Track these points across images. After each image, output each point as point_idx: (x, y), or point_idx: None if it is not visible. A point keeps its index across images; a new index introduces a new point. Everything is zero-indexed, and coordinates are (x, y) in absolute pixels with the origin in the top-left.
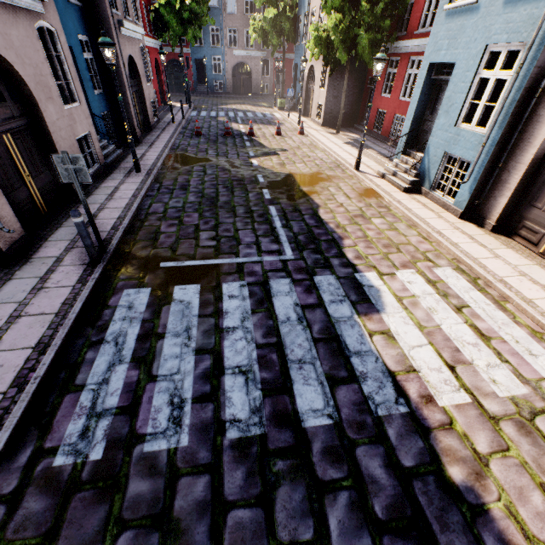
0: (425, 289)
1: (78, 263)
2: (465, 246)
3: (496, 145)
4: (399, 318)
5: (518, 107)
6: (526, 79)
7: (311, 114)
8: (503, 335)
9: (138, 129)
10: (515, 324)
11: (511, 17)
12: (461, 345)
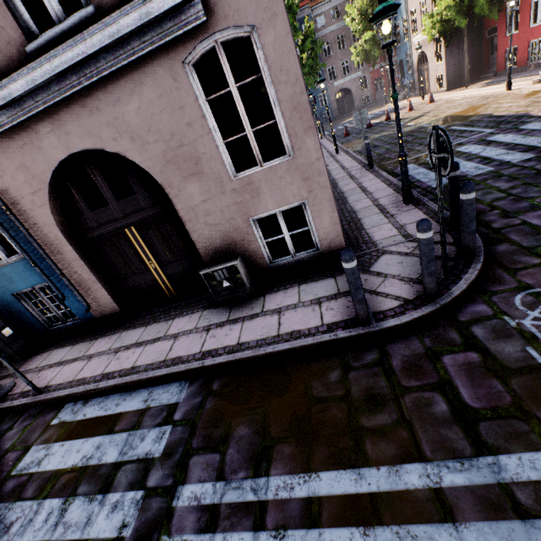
0: None
1: (361, 172)
2: None
3: None
4: None
5: None
6: None
7: (428, 90)
8: None
9: None
10: None
11: None
12: None
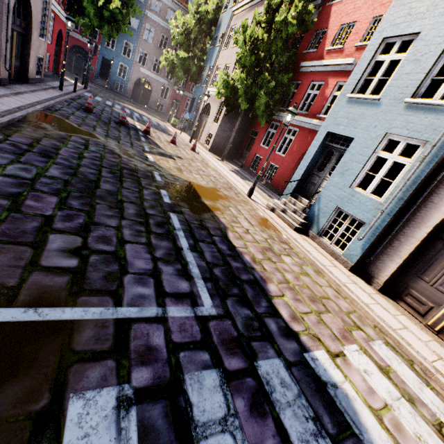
0: (387, 386)
1: None
2: (376, 309)
3: (393, 215)
4: None
5: (416, 190)
6: (427, 169)
7: (199, 139)
8: None
9: (4, 69)
10: None
11: (412, 119)
12: None
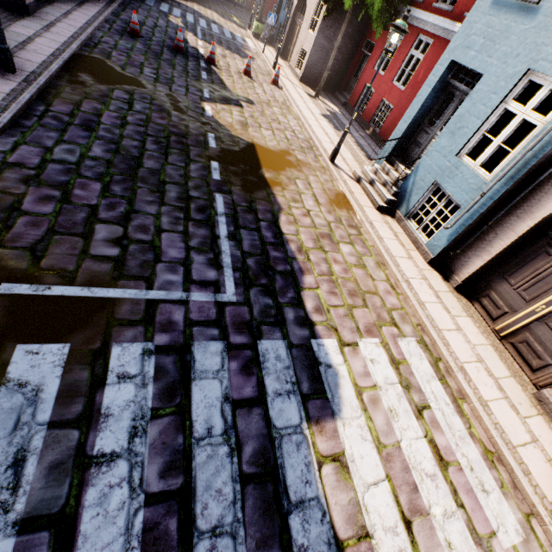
0: (388, 374)
1: None
2: (431, 308)
3: (495, 200)
4: (357, 428)
5: (536, 166)
6: None
7: (290, 58)
8: (460, 457)
9: None
10: (471, 439)
11: None
12: (420, 478)
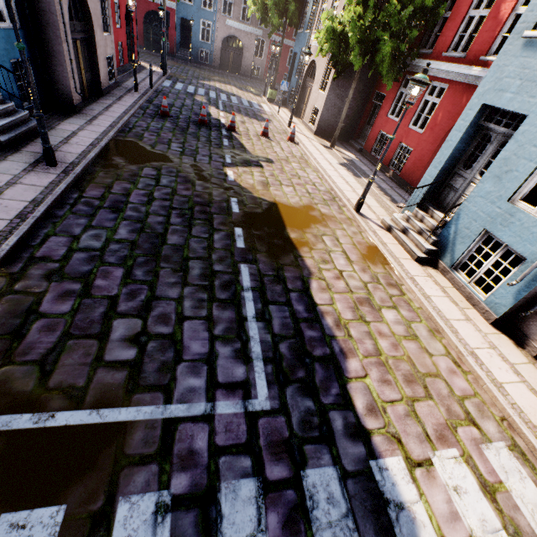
0: (483, 512)
1: None
2: (514, 392)
3: None
4: None
5: None
6: None
7: (303, 115)
8: None
9: (76, 93)
10: None
11: None
12: None
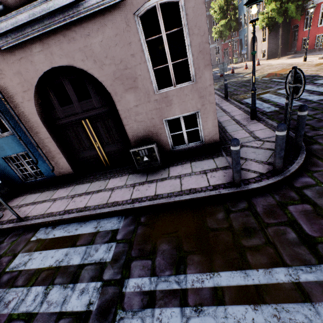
0: None
1: (220, 100)
2: None
3: None
4: None
5: None
6: None
7: (256, 58)
8: None
9: None
10: None
11: None
12: None
